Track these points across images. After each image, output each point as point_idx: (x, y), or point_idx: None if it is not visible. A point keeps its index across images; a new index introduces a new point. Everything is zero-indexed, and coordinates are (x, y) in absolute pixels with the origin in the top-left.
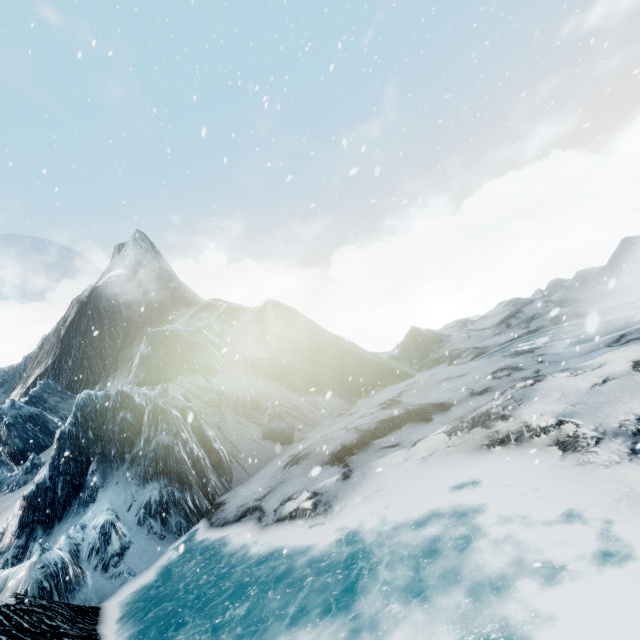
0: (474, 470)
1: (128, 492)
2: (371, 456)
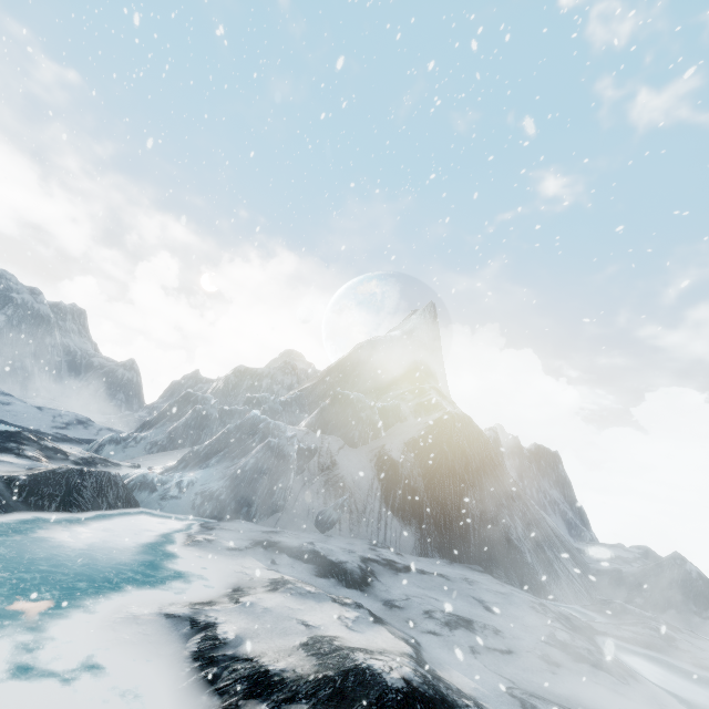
0: (208, 584)
1: (213, 477)
2: (261, 556)
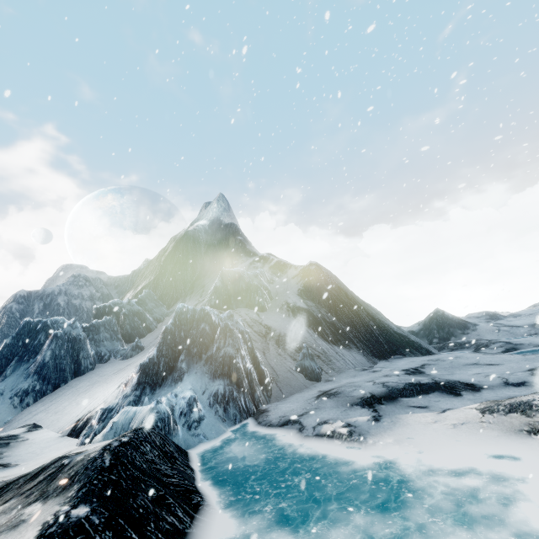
0: (512, 448)
1: (203, 381)
2: (399, 410)
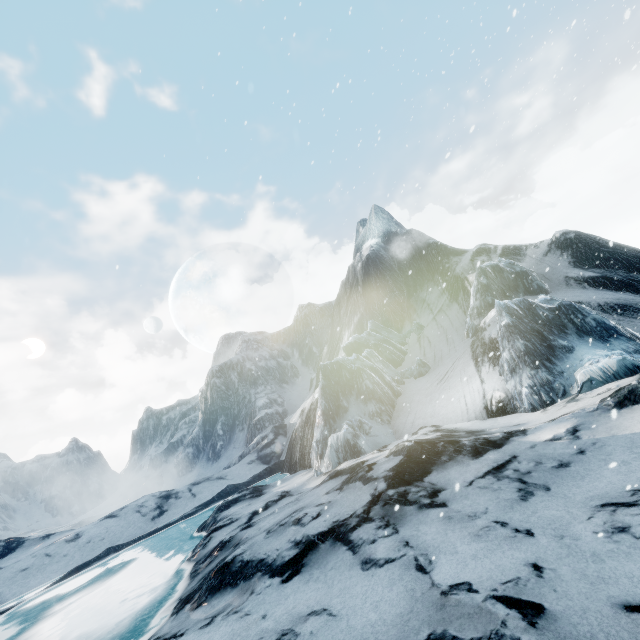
0: None
1: (599, 346)
2: None
